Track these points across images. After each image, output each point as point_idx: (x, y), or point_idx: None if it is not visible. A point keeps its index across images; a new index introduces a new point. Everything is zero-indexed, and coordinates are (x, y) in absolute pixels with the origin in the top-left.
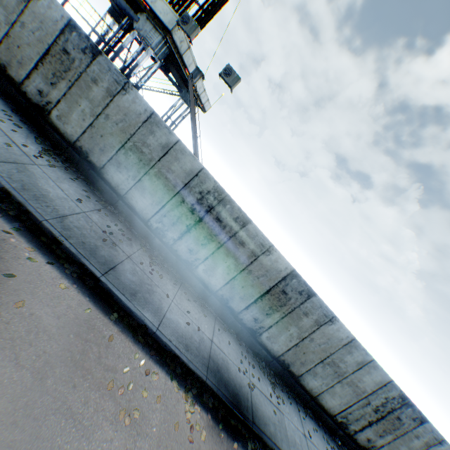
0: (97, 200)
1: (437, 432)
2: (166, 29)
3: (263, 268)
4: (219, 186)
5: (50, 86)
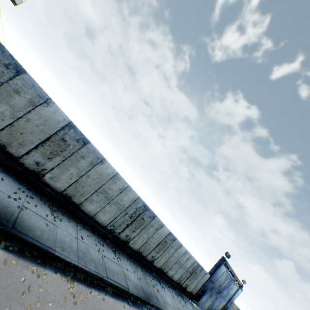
0: None
1: (161, 222)
2: None
3: (42, 117)
4: None
5: None
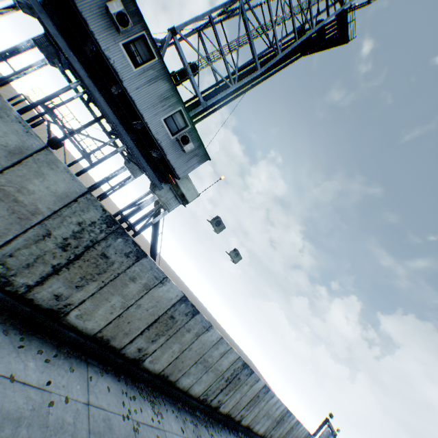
0: (175, 408)
1: (294, 415)
2: (186, 200)
3: (252, 390)
4: (244, 362)
5: (150, 343)
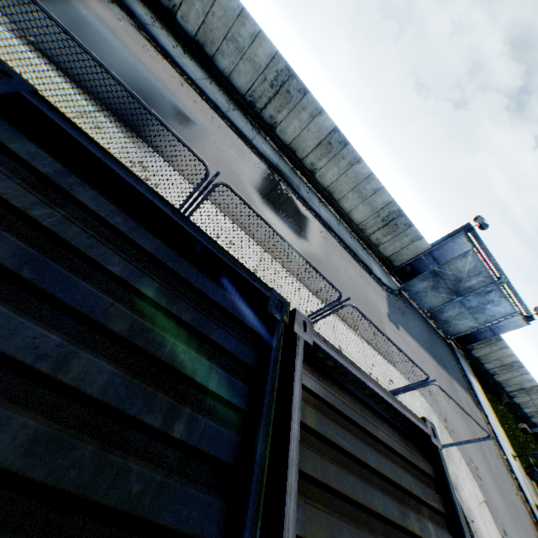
0: None
1: (318, 104)
2: None
3: None
4: None
5: None
